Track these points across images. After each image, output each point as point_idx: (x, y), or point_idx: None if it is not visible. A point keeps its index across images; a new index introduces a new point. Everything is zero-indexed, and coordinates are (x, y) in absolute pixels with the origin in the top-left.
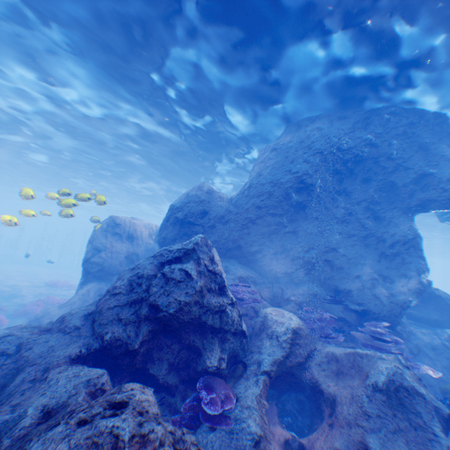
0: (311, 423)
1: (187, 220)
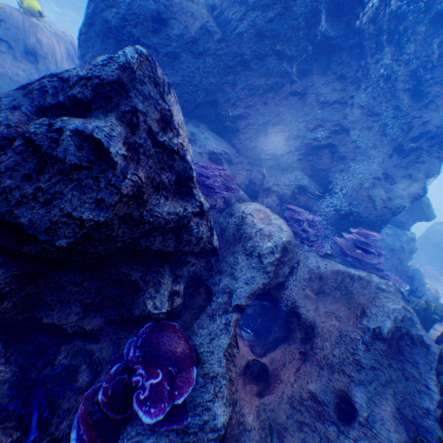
0: (270, 327)
1: (128, 34)
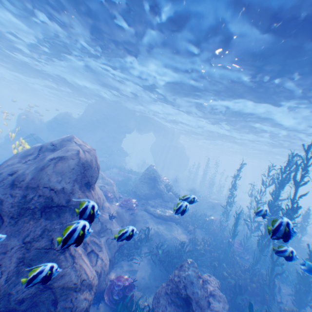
0: None
1: (63, 125)
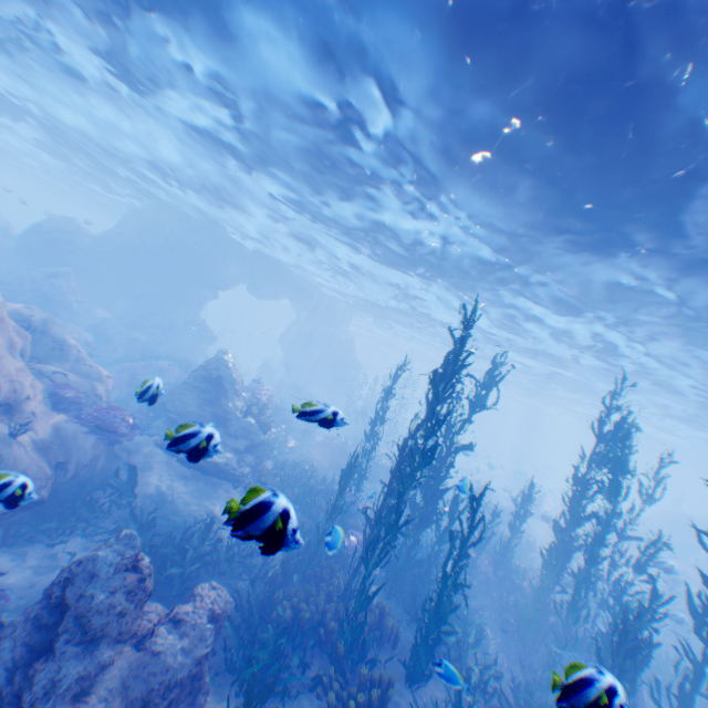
0: None
1: (54, 242)
